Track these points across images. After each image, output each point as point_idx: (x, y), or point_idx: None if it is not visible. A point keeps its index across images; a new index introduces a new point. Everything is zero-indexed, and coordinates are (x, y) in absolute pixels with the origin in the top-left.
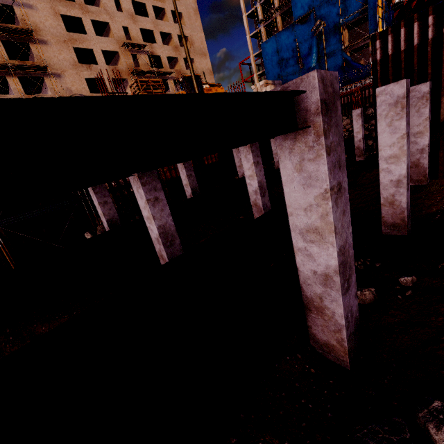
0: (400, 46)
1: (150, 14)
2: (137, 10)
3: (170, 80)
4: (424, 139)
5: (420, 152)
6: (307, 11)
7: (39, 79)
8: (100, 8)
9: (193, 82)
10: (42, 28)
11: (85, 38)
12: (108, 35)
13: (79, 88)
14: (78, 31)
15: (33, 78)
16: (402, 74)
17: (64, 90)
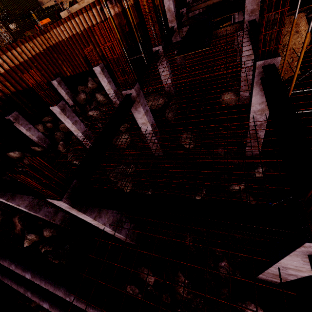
0: None
1: None
2: None
3: None
4: None
5: None
6: None
7: None
8: None
9: None
10: None
11: None
12: None
13: None
14: None
15: None
16: None
17: None
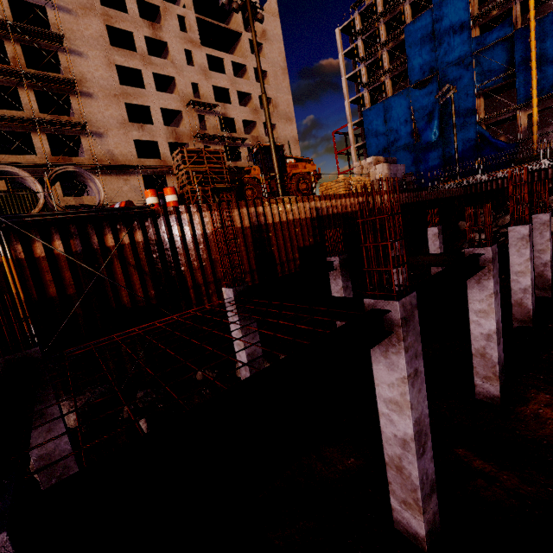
0: None
1: (227, 71)
2: (213, 66)
3: (243, 148)
4: None
5: None
6: (428, 74)
7: (75, 138)
8: (166, 61)
9: (272, 155)
10: (90, 79)
11: (142, 93)
12: (173, 91)
13: (124, 151)
14: (136, 85)
15: (68, 136)
16: None
17: (104, 153)
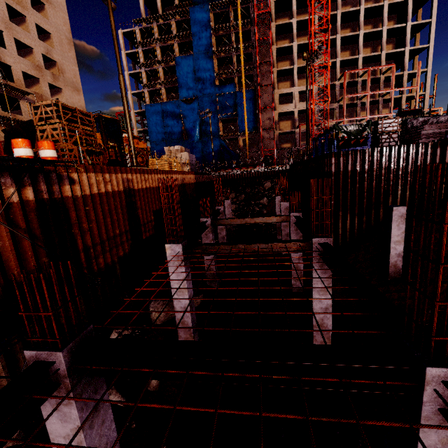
0: (348, 167)
1: (0, 10)
2: None
3: (24, 101)
4: (400, 246)
5: (397, 256)
6: (192, 96)
7: None
8: None
9: (129, 129)
10: None
11: None
12: None
13: None
14: None
15: None
16: (349, 187)
17: None
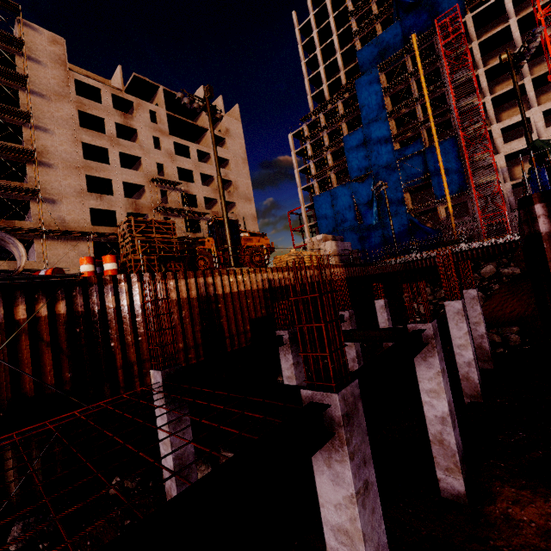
0: None
1: (192, 156)
2: (179, 151)
3: (203, 221)
4: None
5: None
6: (364, 173)
7: (24, 202)
8: (134, 143)
9: (226, 228)
10: (52, 152)
11: (106, 168)
12: (138, 168)
13: (77, 218)
14: (101, 161)
15: (16, 200)
16: None
17: (55, 218)
